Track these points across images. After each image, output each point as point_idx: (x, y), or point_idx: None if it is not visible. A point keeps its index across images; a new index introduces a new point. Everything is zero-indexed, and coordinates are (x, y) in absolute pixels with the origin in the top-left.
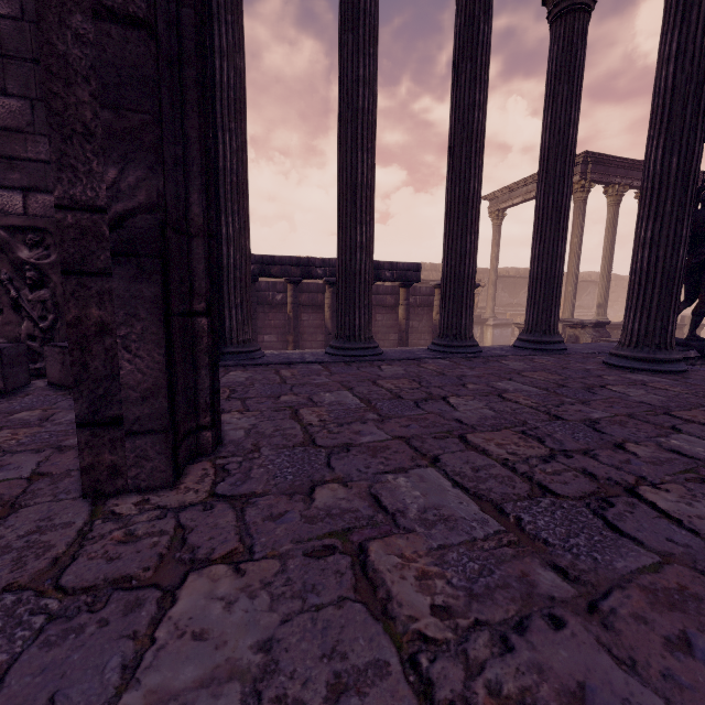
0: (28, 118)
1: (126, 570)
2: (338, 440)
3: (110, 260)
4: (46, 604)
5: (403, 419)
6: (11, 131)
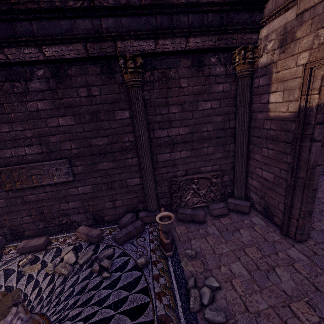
0: (213, 150)
1: (322, 253)
2: (318, 228)
3: (307, 216)
4: (320, 257)
5: (323, 220)
6: (210, 154)
